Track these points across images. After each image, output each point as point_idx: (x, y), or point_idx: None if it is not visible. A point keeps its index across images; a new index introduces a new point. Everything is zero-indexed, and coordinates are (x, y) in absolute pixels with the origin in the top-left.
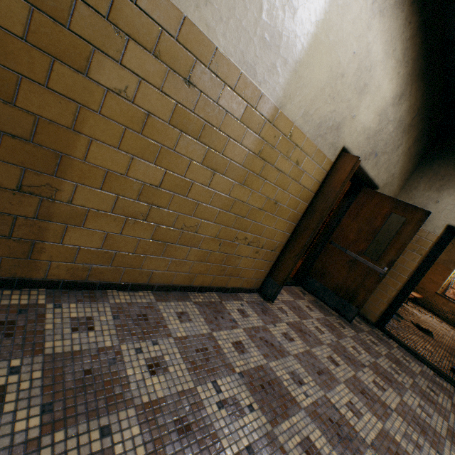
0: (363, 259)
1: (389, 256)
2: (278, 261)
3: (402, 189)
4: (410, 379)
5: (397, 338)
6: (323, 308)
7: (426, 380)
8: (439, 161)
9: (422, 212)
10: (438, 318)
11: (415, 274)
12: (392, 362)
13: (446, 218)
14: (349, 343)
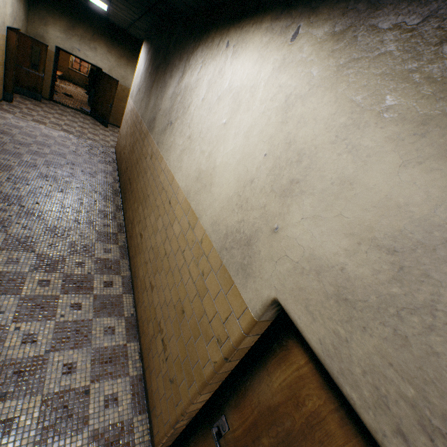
0: (33, 71)
1: (42, 68)
2: (5, 84)
3: (29, 22)
4: (69, 114)
5: (60, 103)
6: (28, 99)
7: (73, 113)
8: (39, 7)
9: (46, 46)
10: (76, 86)
11: (54, 72)
12: (62, 111)
13: (54, 43)
14: (47, 109)
